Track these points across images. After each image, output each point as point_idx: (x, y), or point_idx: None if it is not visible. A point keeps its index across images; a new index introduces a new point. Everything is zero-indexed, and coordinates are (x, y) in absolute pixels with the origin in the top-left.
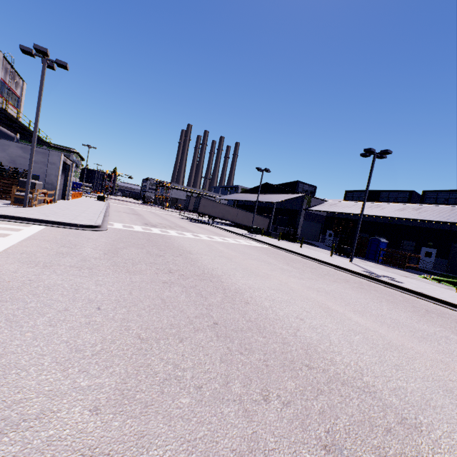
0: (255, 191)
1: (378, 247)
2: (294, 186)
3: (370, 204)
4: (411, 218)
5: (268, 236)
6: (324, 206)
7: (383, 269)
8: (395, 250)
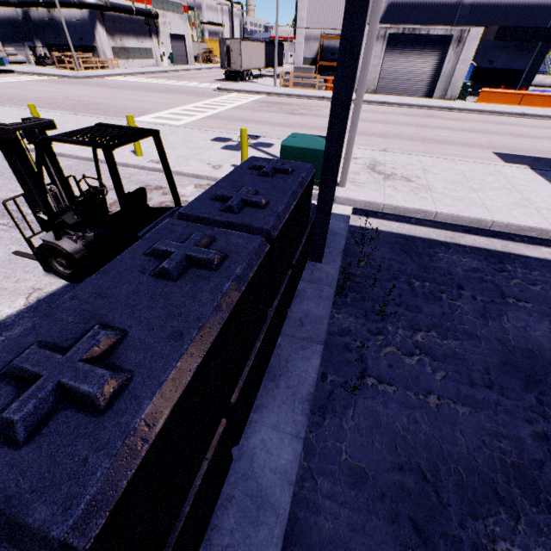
0: None
1: None
2: None
3: None
4: None
5: None
6: None
7: None
8: None
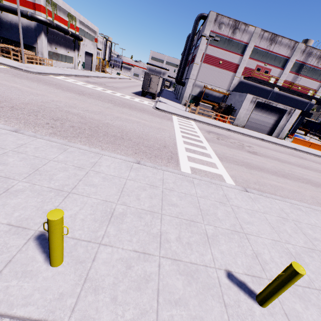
0: None
1: None
2: None
3: None
4: None
5: None
6: None
7: None
8: None
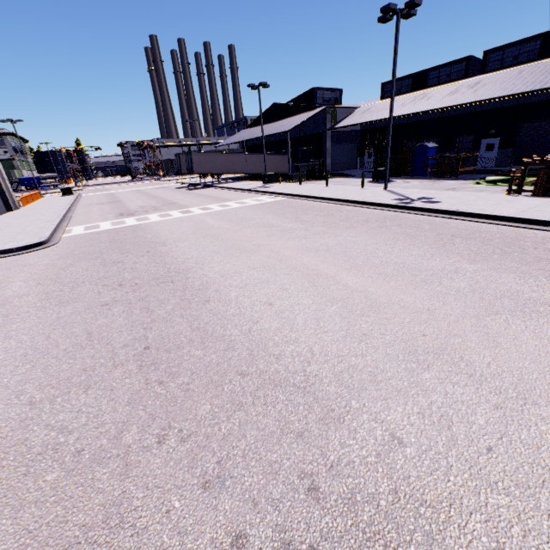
0: (264, 121)
1: (425, 157)
2: (311, 98)
3: (413, 96)
4: (464, 102)
5: (290, 181)
6: (354, 116)
7: (428, 186)
8: (446, 154)
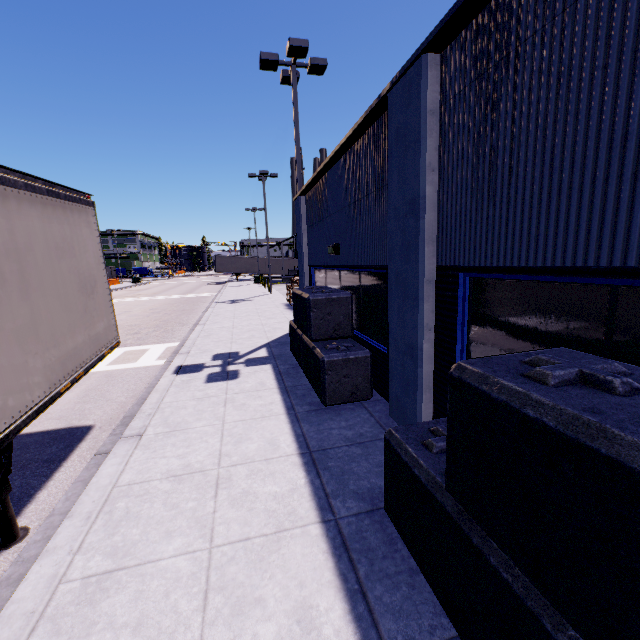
0: None
1: None
2: None
3: None
4: None
5: (278, 283)
6: None
7: None
8: None
